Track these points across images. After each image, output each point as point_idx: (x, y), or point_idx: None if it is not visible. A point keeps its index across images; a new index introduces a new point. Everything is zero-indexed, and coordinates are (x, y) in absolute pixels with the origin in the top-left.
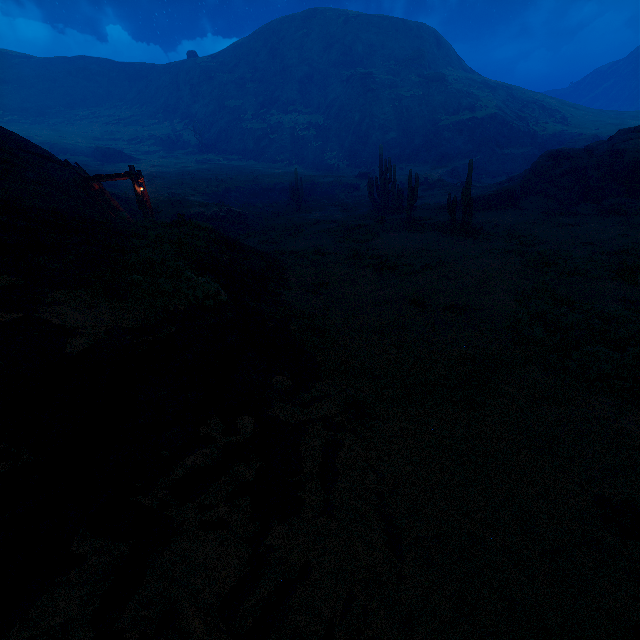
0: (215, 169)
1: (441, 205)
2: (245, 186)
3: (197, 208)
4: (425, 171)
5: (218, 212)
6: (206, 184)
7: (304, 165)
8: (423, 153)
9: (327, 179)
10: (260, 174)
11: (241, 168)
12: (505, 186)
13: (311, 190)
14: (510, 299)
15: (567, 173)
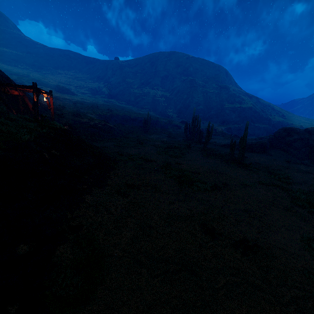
0: (111, 105)
1: (223, 144)
2: (122, 115)
3: (86, 119)
4: (215, 126)
5: (97, 124)
6: (102, 110)
7: (156, 112)
8: (214, 118)
9: (165, 120)
10: (132, 112)
11: (124, 107)
12: (261, 141)
13: (155, 124)
14: (297, 245)
15: (296, 140)
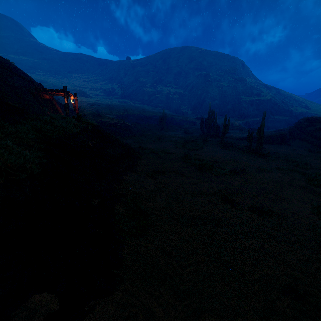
0: (126, 106)
1: (241, 137)
2: (137, 114)
3: (106, 119)
4: (231, 121)
5: (117, 123)
6: (118, 110)
7: (170, 110)
8: (231, 112)
9: (180, 117)
10: (147, 110)
11: (139, 107)
12: (280, 132)
13: (171, 121)
14: (307, 211)
15: (318, 130)
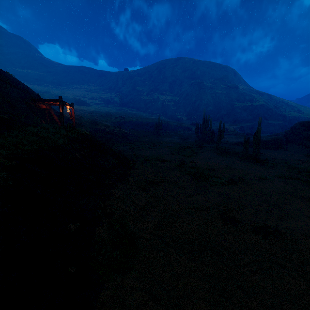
0: (123, 113)
1: (236, 142)
2: (134, 121)
3: (102, 126)
4: (226, 126)
5: (113, 130)
6: (115, 118)
7: (166, 116)
8: (225, 118)
9: (175, 123)
10: (143, 117)
11: (136, 114)
12: (276, 136)
13: (166, 127)
14: None
15: None
